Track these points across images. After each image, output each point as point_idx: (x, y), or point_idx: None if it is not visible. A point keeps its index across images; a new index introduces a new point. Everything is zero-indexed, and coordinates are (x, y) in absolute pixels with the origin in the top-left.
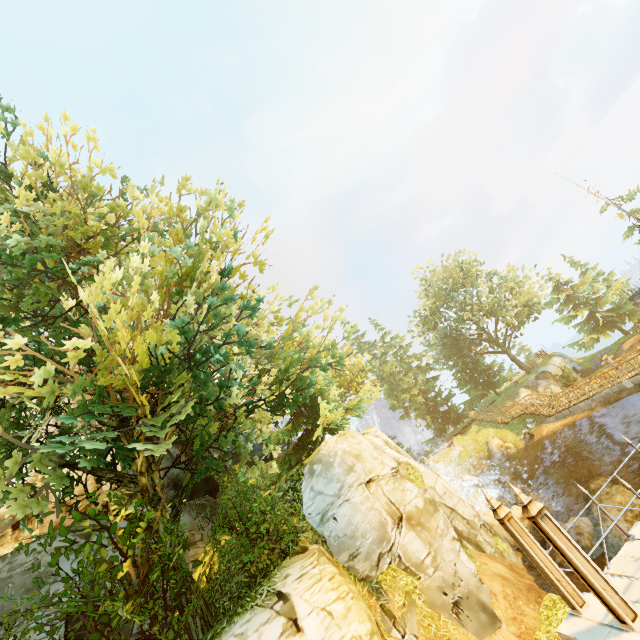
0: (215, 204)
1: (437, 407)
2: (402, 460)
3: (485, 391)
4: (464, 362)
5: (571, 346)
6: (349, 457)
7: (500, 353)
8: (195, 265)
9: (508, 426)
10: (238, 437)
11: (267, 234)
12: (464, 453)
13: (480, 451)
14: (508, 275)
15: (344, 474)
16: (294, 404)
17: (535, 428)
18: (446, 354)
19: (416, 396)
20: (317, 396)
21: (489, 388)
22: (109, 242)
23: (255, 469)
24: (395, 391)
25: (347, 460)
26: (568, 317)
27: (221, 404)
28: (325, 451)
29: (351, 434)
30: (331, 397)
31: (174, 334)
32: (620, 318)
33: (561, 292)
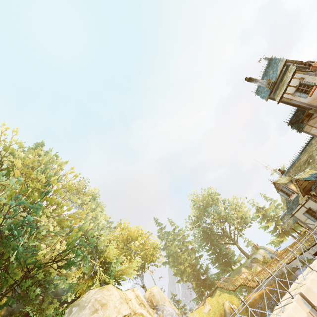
0: (53, 161)
1: (199, 276)
2: (138, 310)
3: (225, 267)
4: (214, 248)
5: (269, 243)
6: (97, 304)
7: (232, 244)
8: (36, 187)
9: (234, 293)
10: (49, 284)
11: (76, 175)
12: (211, 310)
13: (220, 310)
14: (233, 201)
15: (89, 316)
16: (68, 265)
17: (246, 295)
18: (203, 242)
19: (188, 267)
20: (110, 262)
21: (227, 266)
22: (10, 173)
23: (51, 308)
24: (176, 263)
25: (95, 306)
26: (264, 226)
27: (20, 261)
28: (85, 298)
29: (108, 288)
30: (112, 263)
31: (0, 220)
32: (290, 229)
33: (260, 212)
